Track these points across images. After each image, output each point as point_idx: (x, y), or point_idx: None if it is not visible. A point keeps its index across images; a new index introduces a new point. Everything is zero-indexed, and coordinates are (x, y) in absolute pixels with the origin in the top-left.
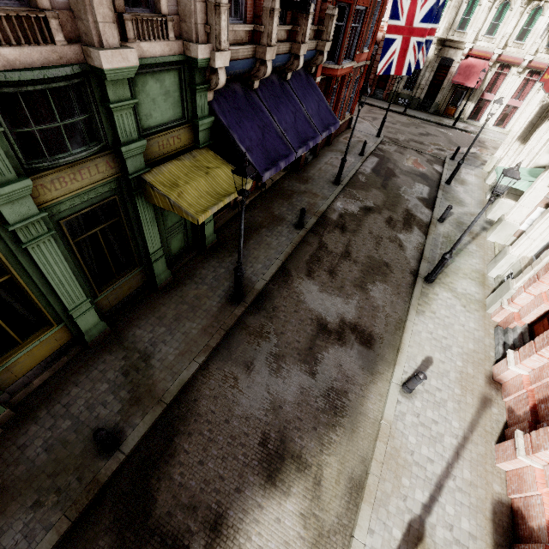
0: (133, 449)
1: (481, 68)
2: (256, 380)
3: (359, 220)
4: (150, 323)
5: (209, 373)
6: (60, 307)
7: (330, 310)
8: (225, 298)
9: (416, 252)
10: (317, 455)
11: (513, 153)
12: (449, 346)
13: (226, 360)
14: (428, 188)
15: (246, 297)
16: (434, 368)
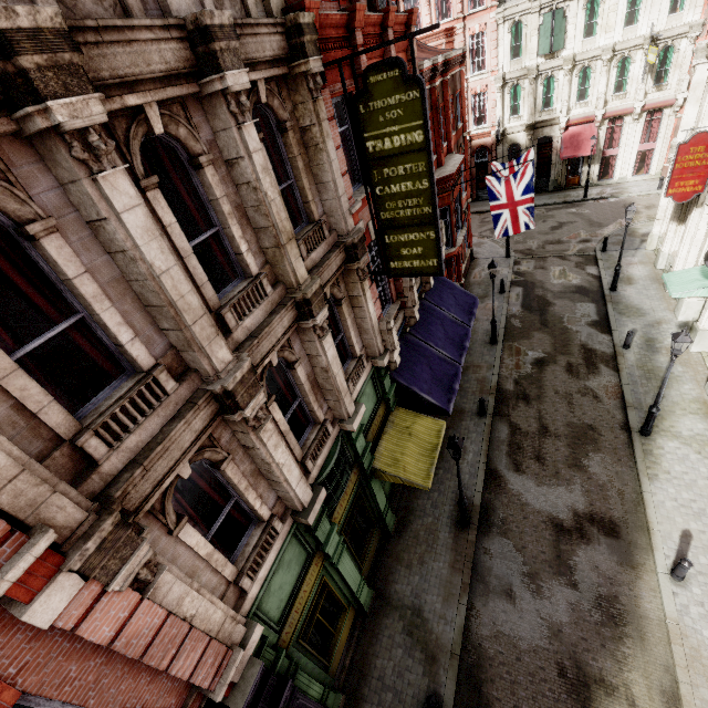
0: (452, 707)
1: (588, 132)
2: (523, 608)
3: (538, 381)
4: (403, 575)
5: (478, 612)
6: (349, 593)
7: (558, 505)
8: (453, 525)
9: (616, 399)
10: (618, 674)
11: (673, 233)
12: (703, 510)
13: (486, 594)
14: (593, 305)
15: (472, 518)
16: (696, 542)
